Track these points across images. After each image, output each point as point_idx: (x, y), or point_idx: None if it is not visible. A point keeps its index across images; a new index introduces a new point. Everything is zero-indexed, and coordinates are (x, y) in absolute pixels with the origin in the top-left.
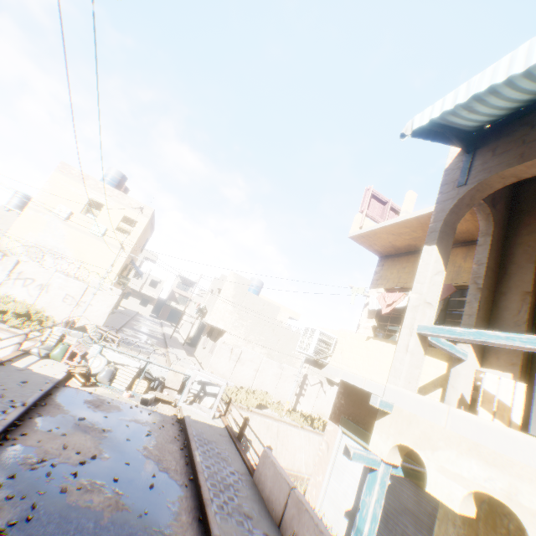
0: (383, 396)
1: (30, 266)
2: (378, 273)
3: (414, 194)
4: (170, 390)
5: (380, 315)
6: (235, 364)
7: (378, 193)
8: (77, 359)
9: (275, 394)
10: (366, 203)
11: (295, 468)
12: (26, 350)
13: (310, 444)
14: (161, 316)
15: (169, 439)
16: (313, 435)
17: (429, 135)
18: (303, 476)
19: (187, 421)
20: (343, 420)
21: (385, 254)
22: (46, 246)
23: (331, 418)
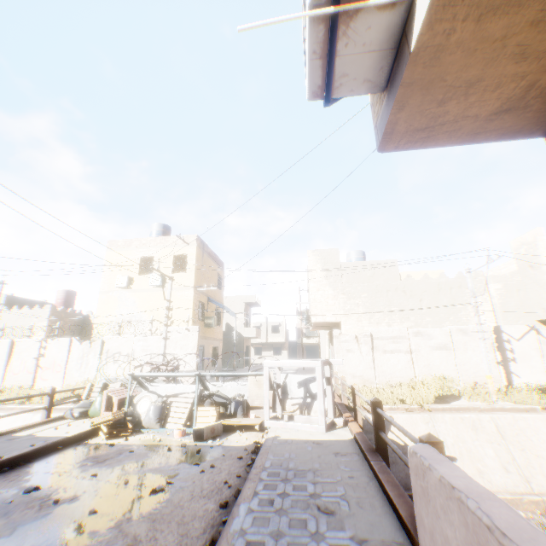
0: None
1: (113, 342)
2: None
3: None
4: (259, 411)
5: None
6: (372, 355)
7: None
8: (115, 407)
9: (461, 374)
10: None
11: None
12: (60, 416)
13: None
14: (300, 358)
15: (207, 489)
16: None
17: None
18: None
19: (264, 446)
20: None
21: None
22: (125, 320)
23: None
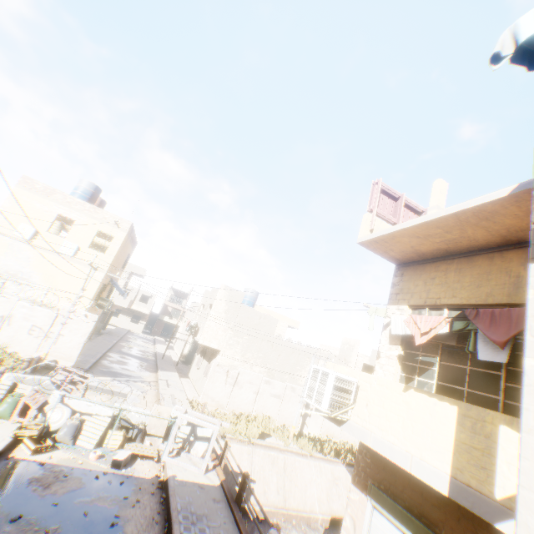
0: (447, 493)
1: None
2: (397, 285)
3: (445, 184)
4: (153, 438)
5: (406, 340)
6: (232, 388)
7: (389, 187)
8: (30, 415)
9: (279, 417)
10: (375, 200)
11: (307, 508)
12: None
13: (321, 475)
14: (154, 332)
15: (144, 523)
16: (324, 463)
17: (532, 62)
18: (317, 517)
19: (170, 486)
20: (373, 488)
21: (404, 261)
22: (8, 271)
23: (354, 481)
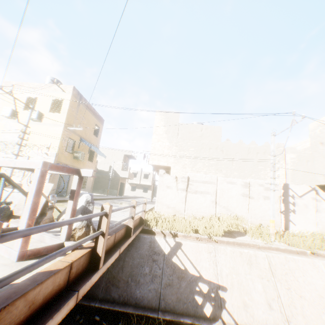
0: None
1: None
2: None
3: None
4: None
5: None
6: (186, 193)
7: None
8: None
9: (251, 217)
10: None
11: None
12: None
13: None
14: None
15: None
16: None
17: None
18: None
19: None
20: None
21: None
22: (7, 142)
23: None
